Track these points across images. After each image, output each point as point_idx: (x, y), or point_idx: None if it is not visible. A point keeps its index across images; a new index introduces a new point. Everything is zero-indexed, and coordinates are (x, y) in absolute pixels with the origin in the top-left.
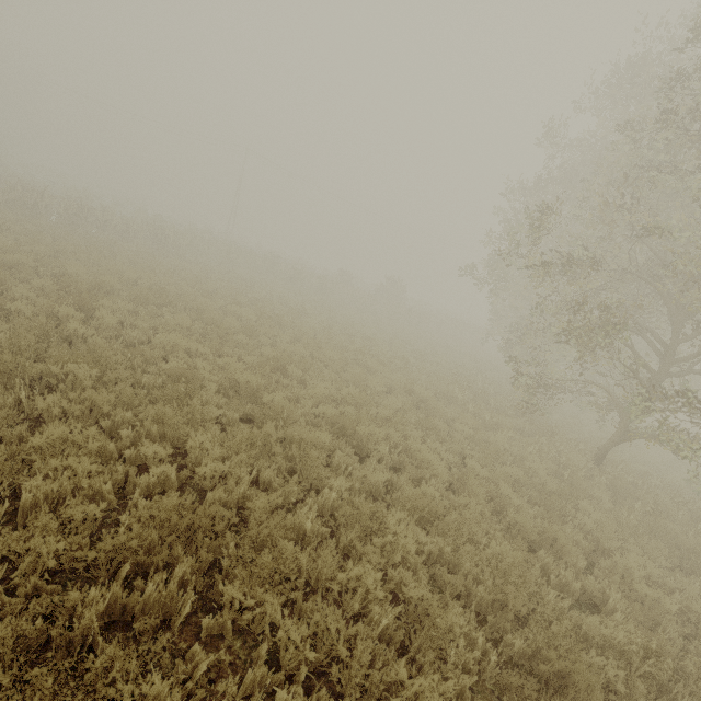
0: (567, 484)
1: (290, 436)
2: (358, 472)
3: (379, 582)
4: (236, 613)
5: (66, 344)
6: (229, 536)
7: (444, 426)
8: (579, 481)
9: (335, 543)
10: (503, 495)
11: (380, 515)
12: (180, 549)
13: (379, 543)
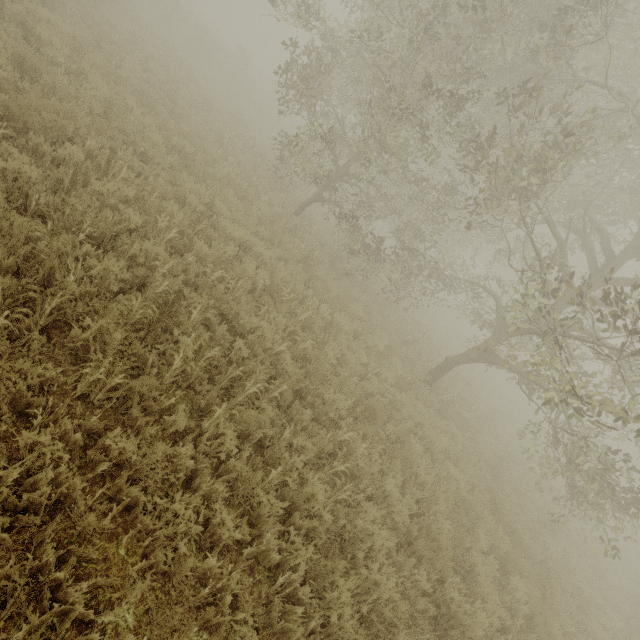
0: (244, 194)
1: None
2: None
3: None
4: None
5: None
6: None
7: (166, 114)
8: (251, 192)
9: None
10: (152, 140)
11: None
12: None
13: None
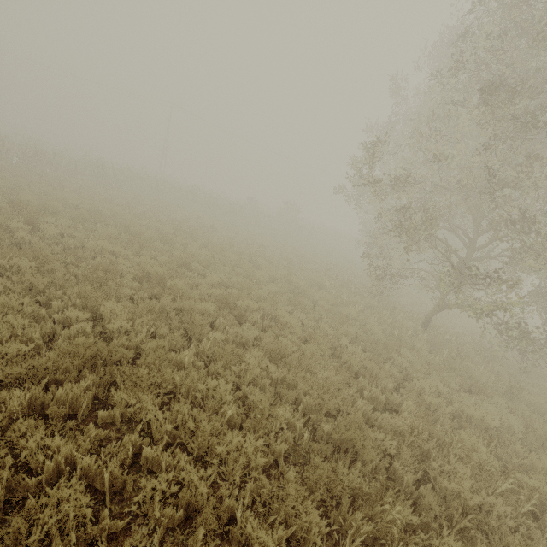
0: (397, 340)
1: (184, 307)
2: (232, 329)
3: (228, 389)
4: (123, 409)
5: (15, 247)
6: (125, 365)
7: (308, 303)
8: (405, 337)
9: (206, 372)
10: (342, 345)
11: (244, 356)
12: (87, 372)
13: (237, 370)
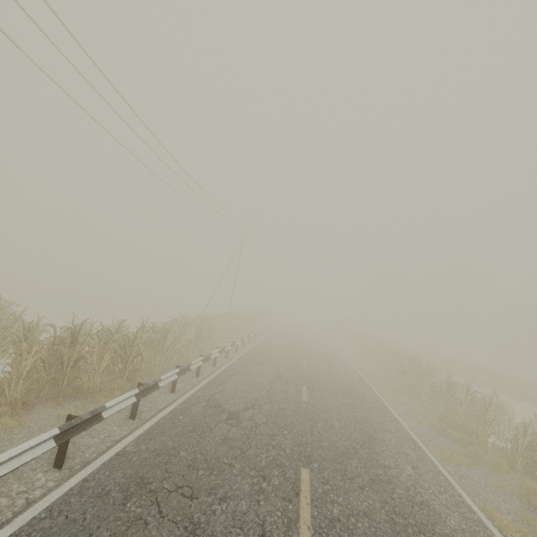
0: None
1: None
2: None
3: None
4: None
5: None
6: None
7: None
8: None
9: None
10: None
11: None
12: None
13: None
